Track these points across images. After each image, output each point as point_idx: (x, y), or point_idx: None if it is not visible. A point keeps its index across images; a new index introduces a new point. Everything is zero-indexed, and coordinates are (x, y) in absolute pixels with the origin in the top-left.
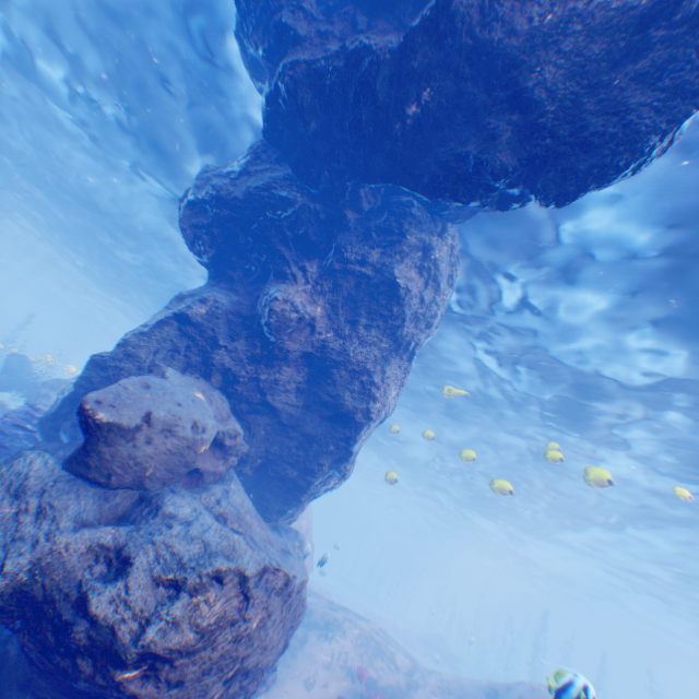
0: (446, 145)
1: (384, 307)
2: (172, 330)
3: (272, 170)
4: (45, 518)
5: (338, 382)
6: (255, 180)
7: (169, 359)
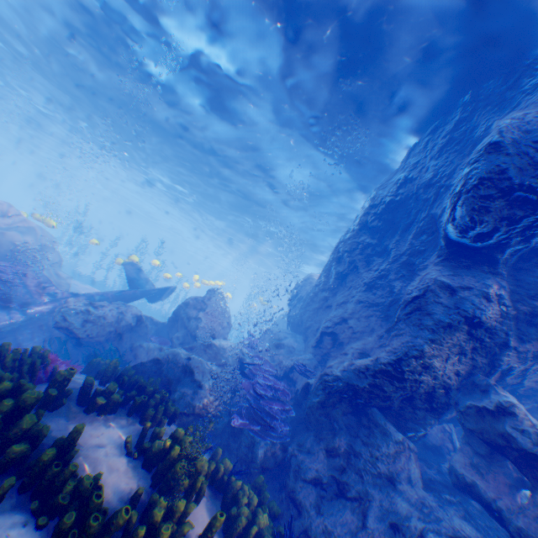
0: None
1: None
2: (459, 335)
3: None
4: None
5: None
6: None
7: (455, 363)
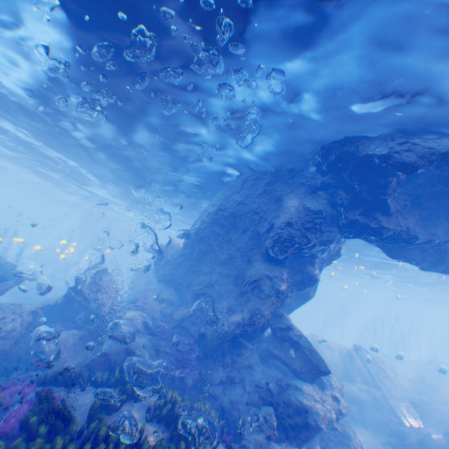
0: (408, 252)
1: (331, 261)
2: (273, 297)
3: (332, 231)
4: (325, 401)
5: (308, 288)
6: (324, 235)
7: (270, 308)
